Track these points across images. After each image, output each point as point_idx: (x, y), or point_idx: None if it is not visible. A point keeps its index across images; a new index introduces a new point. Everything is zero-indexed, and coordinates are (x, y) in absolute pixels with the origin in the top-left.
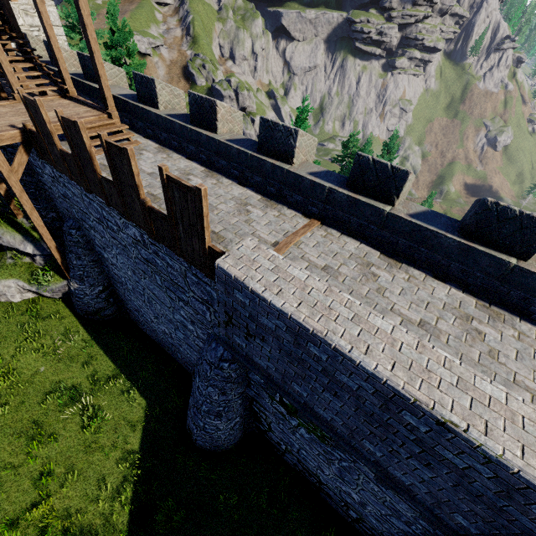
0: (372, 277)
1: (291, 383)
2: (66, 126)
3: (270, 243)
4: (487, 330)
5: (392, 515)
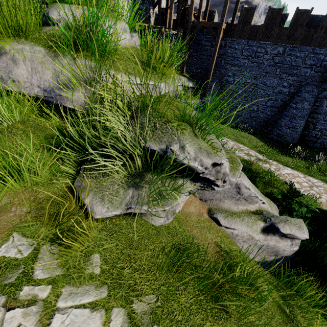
0: None
1: None
2: (270, 12)
3: None
4: None
5: None
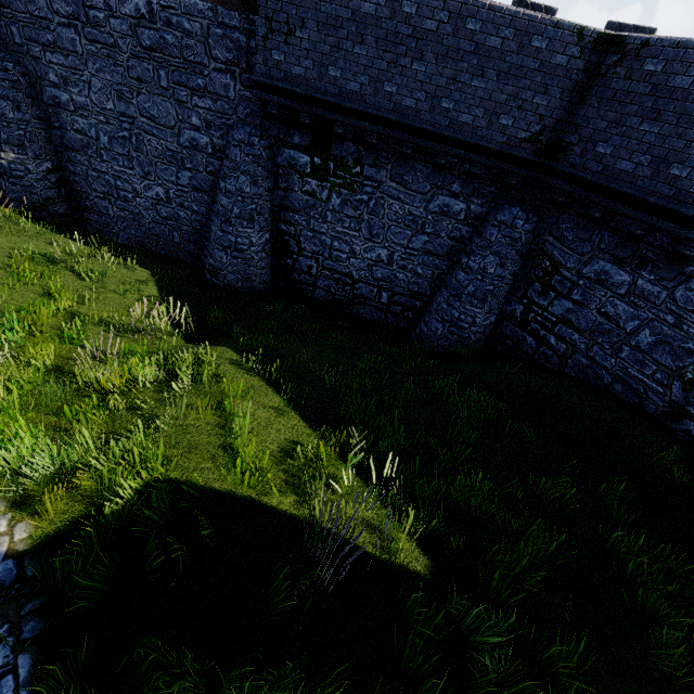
0: None
1: (328, 70)
2: None
3: None
4: None
5: (412, 235)
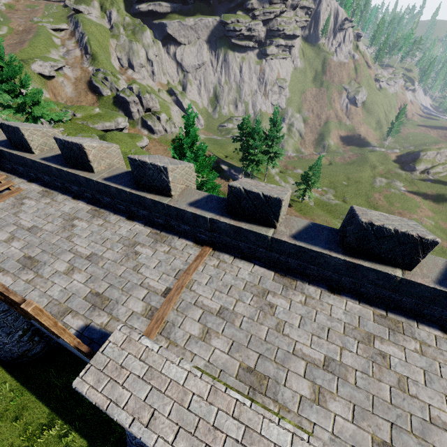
0: (269, 309)
1: None
2: None
3: (161, 291)
4: (391, 349)
5: None
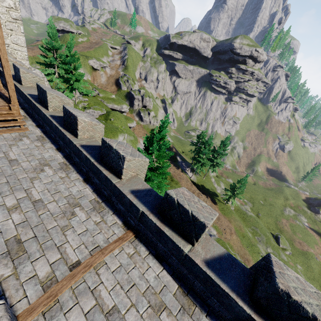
0: None
1: None
2: None
3: (72, 262)
4: None
5: None
